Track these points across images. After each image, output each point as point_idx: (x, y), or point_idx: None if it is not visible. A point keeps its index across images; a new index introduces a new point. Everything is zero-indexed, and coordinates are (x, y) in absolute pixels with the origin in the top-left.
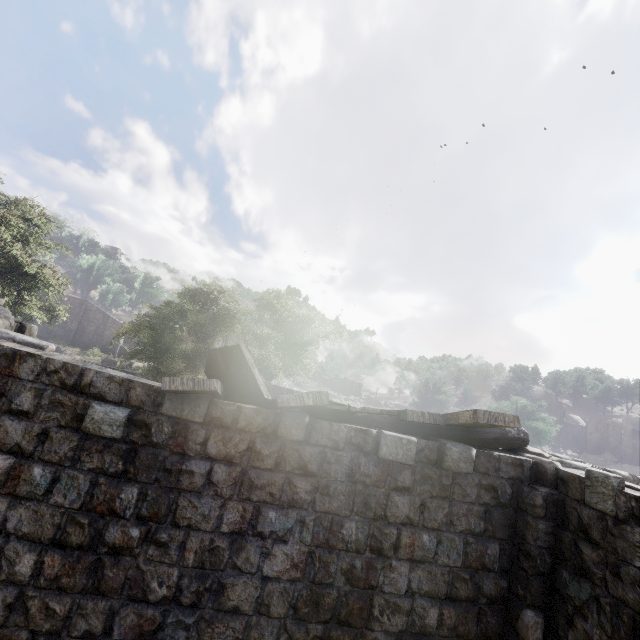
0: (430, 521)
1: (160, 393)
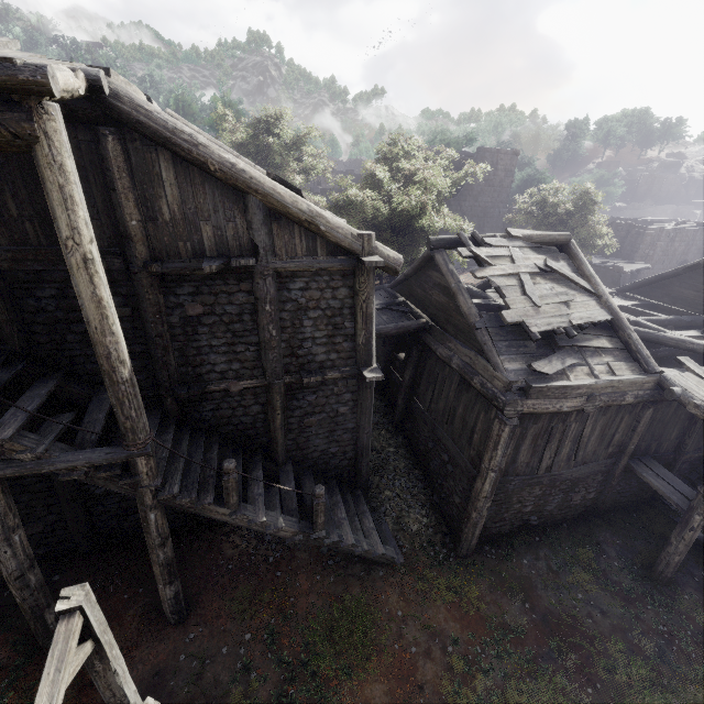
0: (699, 240)
1: (675, 230)
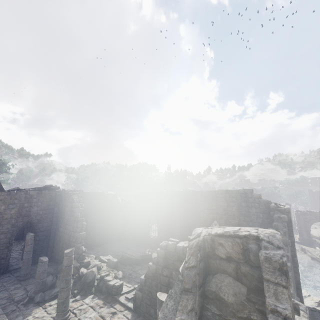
0: (40, 201)
1: None
